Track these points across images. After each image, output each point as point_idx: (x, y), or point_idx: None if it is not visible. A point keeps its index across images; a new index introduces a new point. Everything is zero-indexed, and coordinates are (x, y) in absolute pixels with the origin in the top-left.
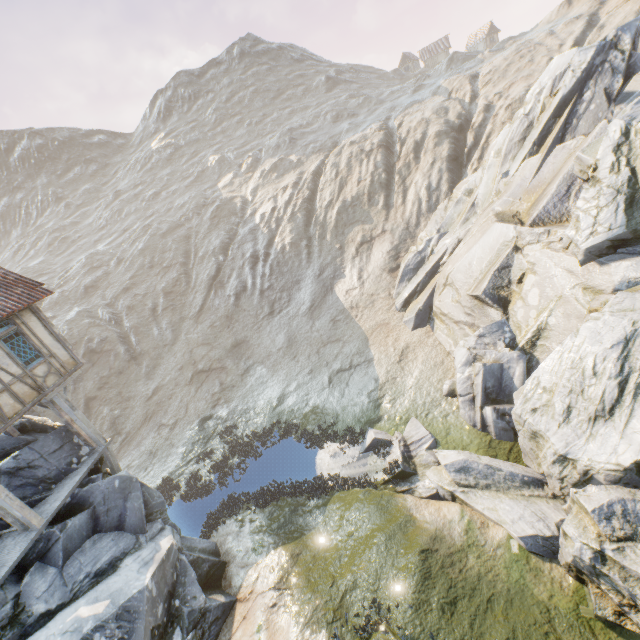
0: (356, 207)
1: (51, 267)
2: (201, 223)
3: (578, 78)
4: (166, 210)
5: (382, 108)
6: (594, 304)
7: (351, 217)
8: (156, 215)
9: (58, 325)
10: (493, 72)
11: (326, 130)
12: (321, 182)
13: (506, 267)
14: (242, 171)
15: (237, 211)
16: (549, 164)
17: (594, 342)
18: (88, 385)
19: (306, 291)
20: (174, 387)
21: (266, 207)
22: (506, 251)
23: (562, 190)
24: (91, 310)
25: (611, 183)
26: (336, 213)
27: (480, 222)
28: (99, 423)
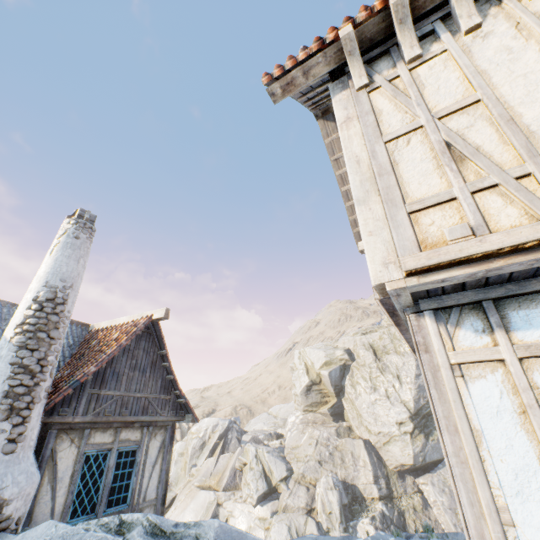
0: None
1: None
2: None
3: (225, 428)
4: None
5: None
6: (266, 524)
7: None
8: None
9: None
10: None
11: None
12: None
13: (216, 515)
14: None
15: None
16: (221, 462)
17: (280, 535)
18: None
19: None
20: None
21: None
22: (214, 506)
23: (233, 474)
24: None
25: (258, 469)
26: None
27: (186, 491)
28: None
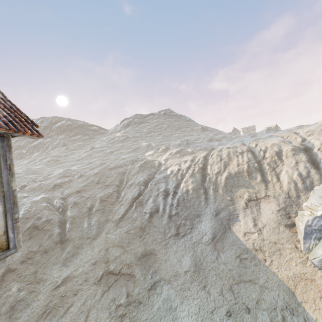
0: (239, 177)
1: (42, 171)
2: (133, 168)
3: None
4: (115, 159)
5: (235, 140)
6: None
7: (236, 182)
8: (109, 159)
9: (25, 202)
10: (311, 131)
11: (205, 143)
12: (210, 161)
13: None
14: (159, 151)
15: (155, 166)
16: None
17: None
18: (16, 255)
19: (206, 224)
20: (83, 282)
21: (174, 167)
22: None
23: None
24: (51, 198)
25: None
26: (225, 178)
27: None
28: (0, 302)
